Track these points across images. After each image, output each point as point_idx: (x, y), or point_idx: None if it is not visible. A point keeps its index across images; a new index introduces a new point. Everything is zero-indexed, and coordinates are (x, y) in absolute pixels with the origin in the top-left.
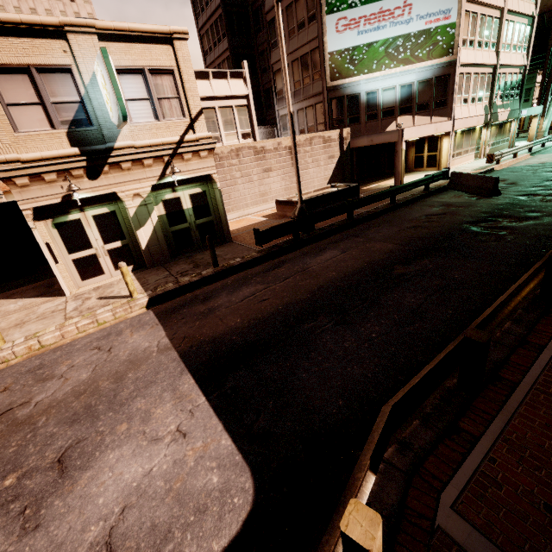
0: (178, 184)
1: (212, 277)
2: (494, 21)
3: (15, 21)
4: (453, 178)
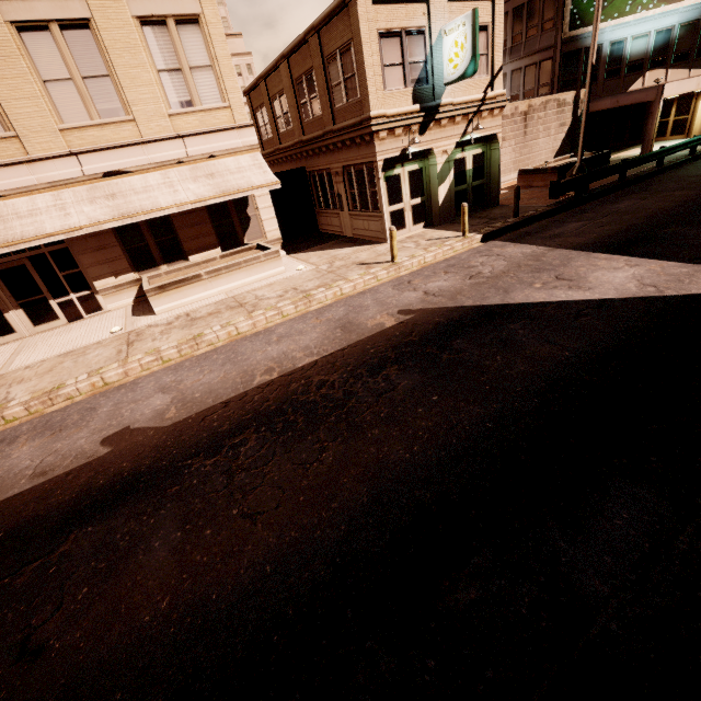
0: (467, 144)
1: (520, 223)
2: None
3: None
4: None
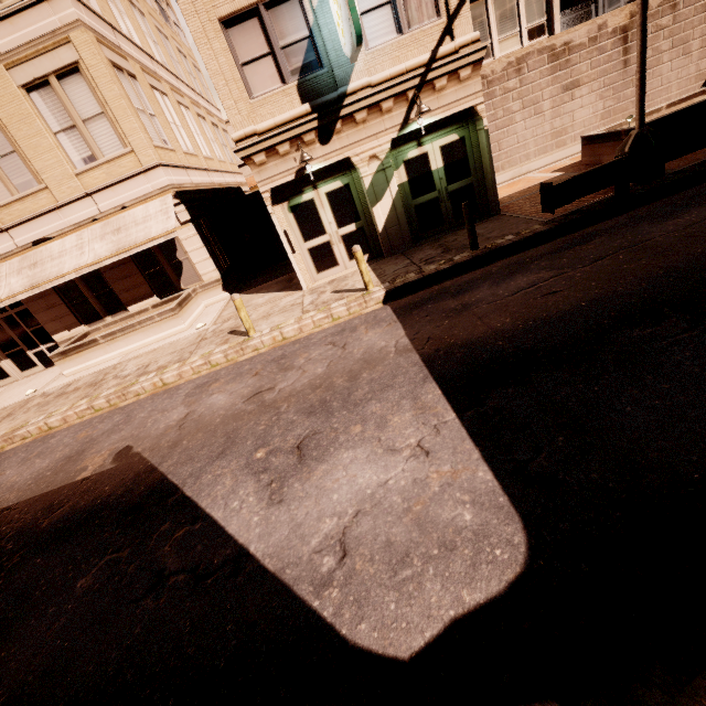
0: (426, 132)
1: (468, 264)
2: None
3: None
4: None
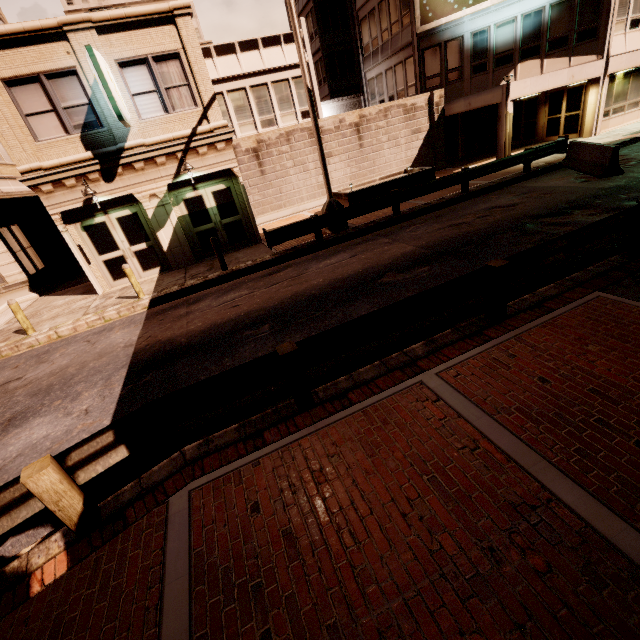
0: (199, 181)
1: (215, 281)
2: None
3: (19, 31)
4: (570, 151)
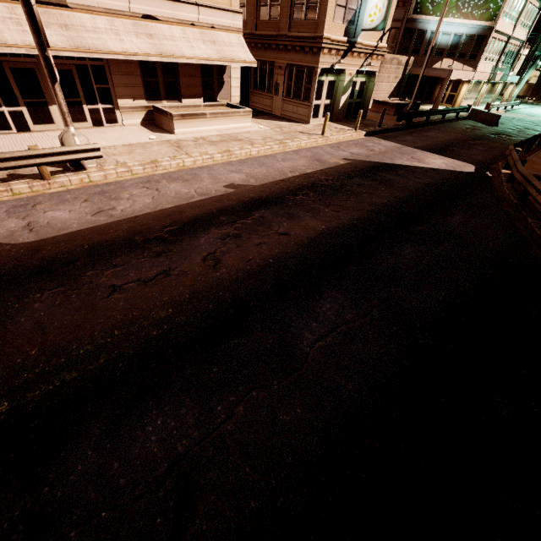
0: (360, 73)
1: (382, 131)
2: (523, 1)
3: None
4: (472, 113)
